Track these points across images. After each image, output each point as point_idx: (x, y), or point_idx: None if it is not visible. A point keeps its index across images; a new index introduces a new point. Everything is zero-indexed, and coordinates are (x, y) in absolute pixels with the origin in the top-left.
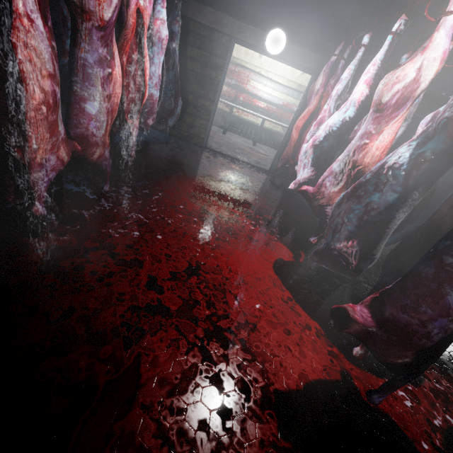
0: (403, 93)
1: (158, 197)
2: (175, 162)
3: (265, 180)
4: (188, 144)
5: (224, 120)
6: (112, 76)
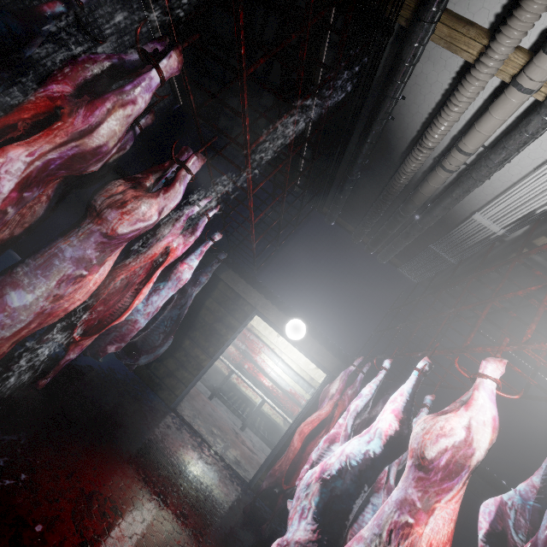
0: (454, 454)
1: (13, 482)
2: (110, 417)
3: (237, 503)
4: (152, 396)
5: (217, 382)
6: (83, 279)
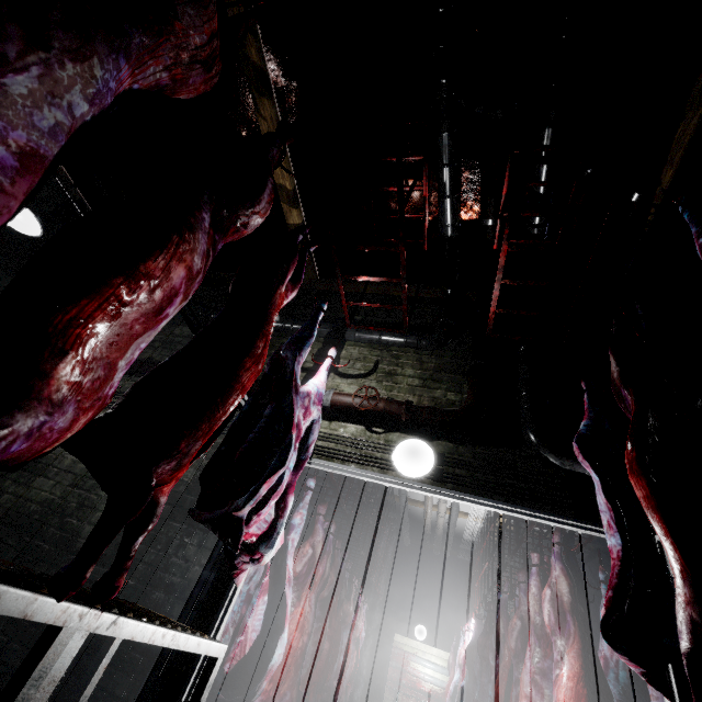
0: (464, 658)
1: None
2: None
3: None
4: None
5: None
6: (354, 657)
